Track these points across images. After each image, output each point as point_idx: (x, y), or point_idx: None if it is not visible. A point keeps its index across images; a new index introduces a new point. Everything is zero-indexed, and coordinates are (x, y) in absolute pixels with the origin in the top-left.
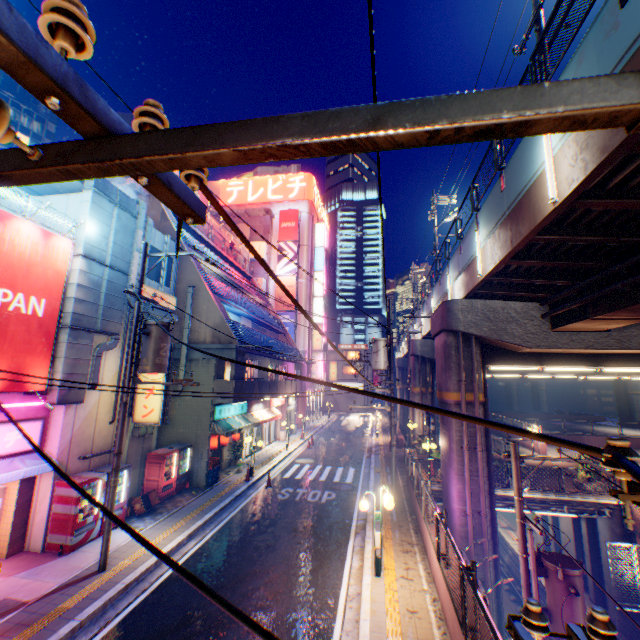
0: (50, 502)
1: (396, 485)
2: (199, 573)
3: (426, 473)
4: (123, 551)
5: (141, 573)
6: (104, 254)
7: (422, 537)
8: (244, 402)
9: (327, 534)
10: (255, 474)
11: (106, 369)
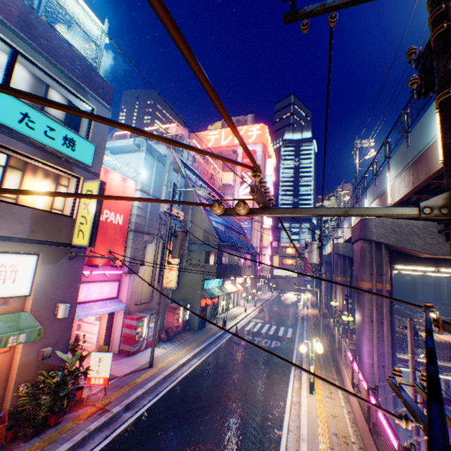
0: (122, 327)
1: (322, 342)
2: (202, 376)
3: (344, 337)
4: (159, 358)
5: (171, 371)
6: (149, 188)
7: (341, 375)
8: (220, 279)
9: (276, 366)
10: (227, 325)
11: (148, 254)
